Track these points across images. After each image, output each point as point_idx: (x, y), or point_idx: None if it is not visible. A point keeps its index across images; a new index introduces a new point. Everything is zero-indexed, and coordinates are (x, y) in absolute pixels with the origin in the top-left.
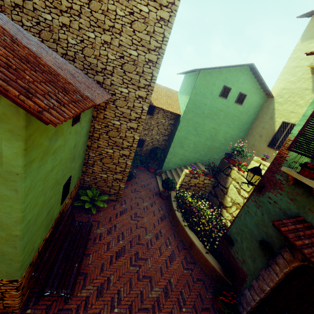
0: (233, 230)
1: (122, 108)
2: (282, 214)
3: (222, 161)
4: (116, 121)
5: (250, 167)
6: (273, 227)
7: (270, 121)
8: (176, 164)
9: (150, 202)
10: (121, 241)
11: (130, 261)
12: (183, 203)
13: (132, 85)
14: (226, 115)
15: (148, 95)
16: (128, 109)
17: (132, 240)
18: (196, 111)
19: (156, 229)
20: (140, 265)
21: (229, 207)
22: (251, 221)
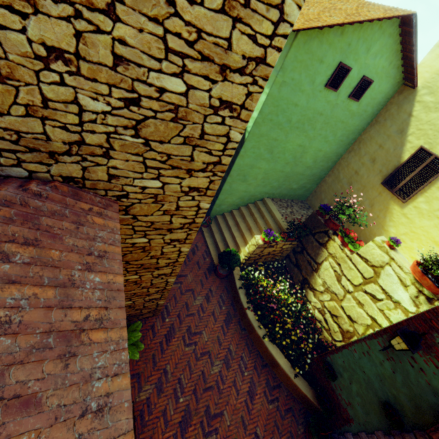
0: (337, 361)
1: (149, 216)
2: (431, 393)
3: (313, 217)
4: (138, 239)
5: (366, 251)
6: (409, 397)
7: (396, 137)
8: (232, 205)
9: (205, 294)
10: (182, 398)
11: (202, 430)
12: (257, 298)
13: (172, 169)
14: (328, 121)
15: (213, 182)
16: (164, 215)
17: (195, 387)
18: (277, 118)
19: (223, 348)
20: (216, 429)
21: (319, 292)
22: (372, 369)
